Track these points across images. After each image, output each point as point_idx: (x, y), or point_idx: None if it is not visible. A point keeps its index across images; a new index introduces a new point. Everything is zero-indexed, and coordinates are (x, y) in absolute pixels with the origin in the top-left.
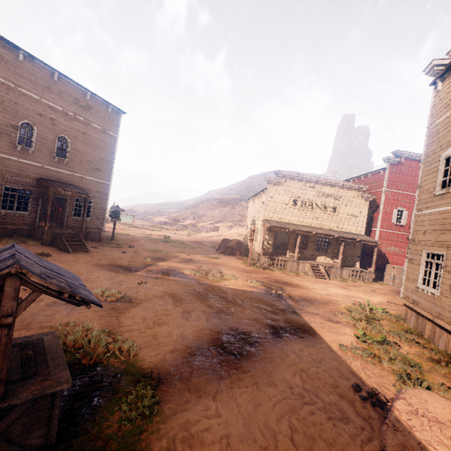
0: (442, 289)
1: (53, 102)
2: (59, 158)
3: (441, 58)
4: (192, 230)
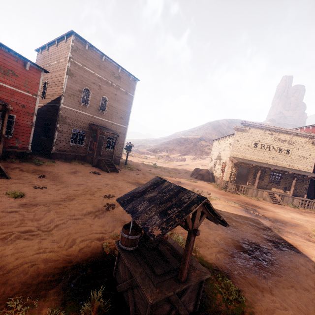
0: None
1: (101, 75)
2: (101, 111)
3: None
4: (166, 159)
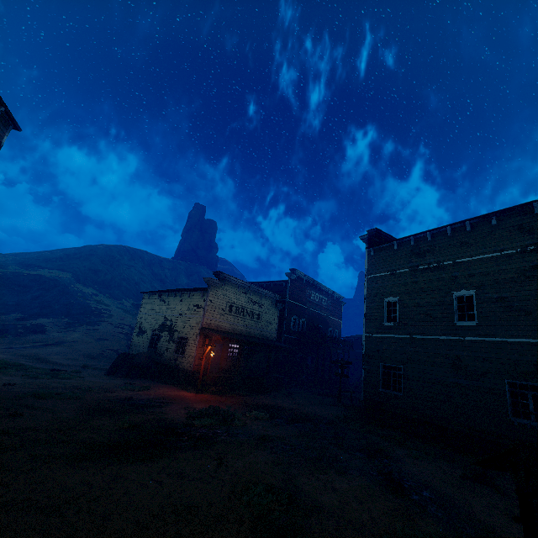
0: (404, 391)
1: None
2: None
3: (371, 235)
4: None
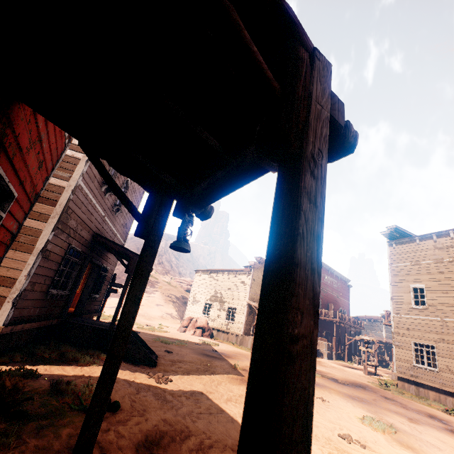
0: (439, 367)
1: None
2: (118, 207)
3: (392, 231)
4: None
